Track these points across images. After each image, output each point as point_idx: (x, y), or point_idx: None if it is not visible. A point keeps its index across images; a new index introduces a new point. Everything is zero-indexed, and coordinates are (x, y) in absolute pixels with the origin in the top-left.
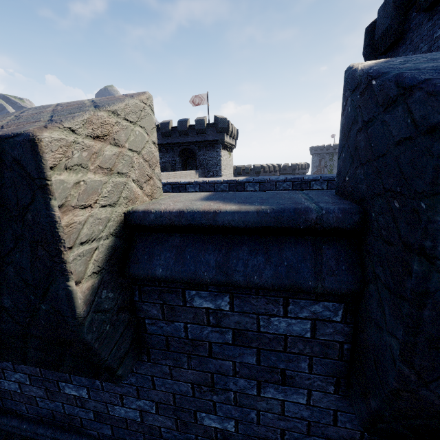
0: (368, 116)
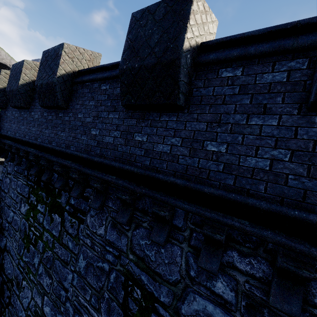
0: None
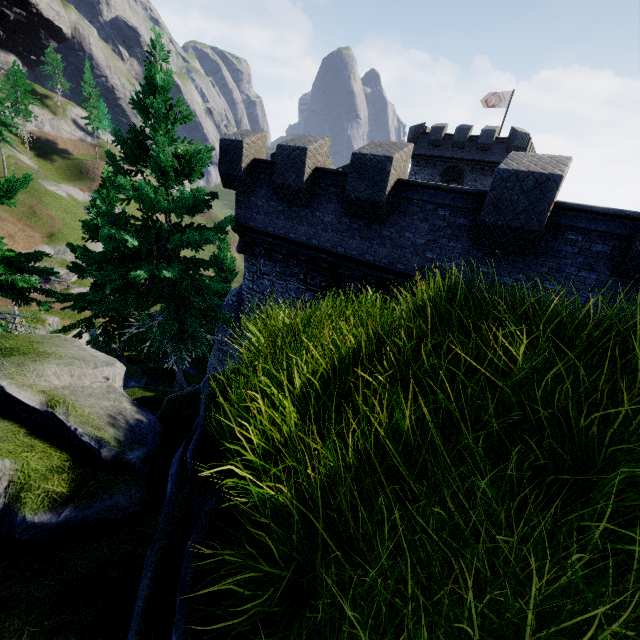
0: None
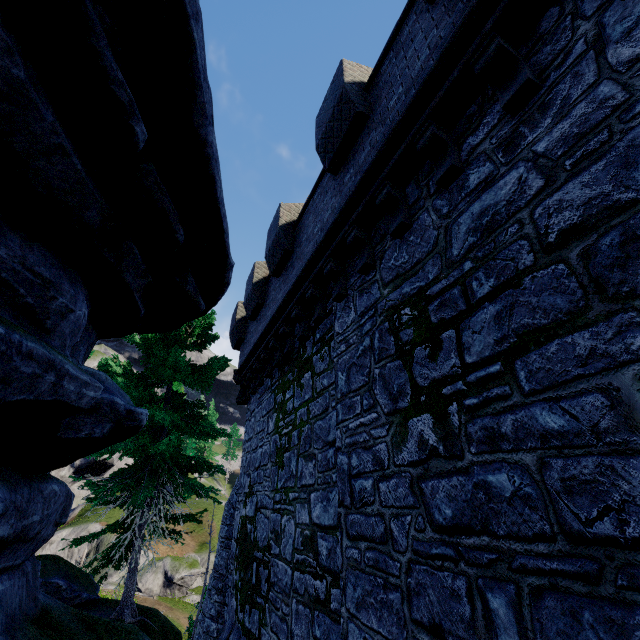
0: None
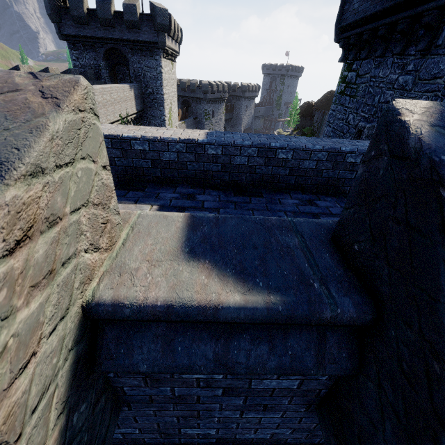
0: (418, 224)
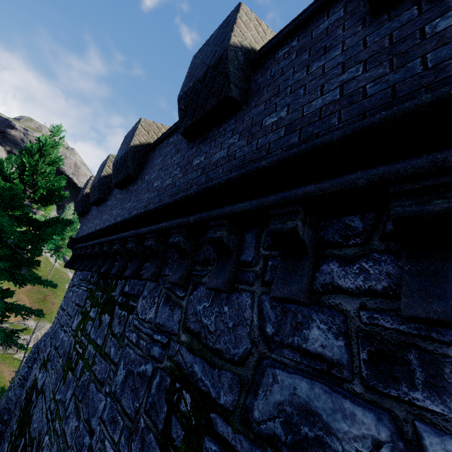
0: None
